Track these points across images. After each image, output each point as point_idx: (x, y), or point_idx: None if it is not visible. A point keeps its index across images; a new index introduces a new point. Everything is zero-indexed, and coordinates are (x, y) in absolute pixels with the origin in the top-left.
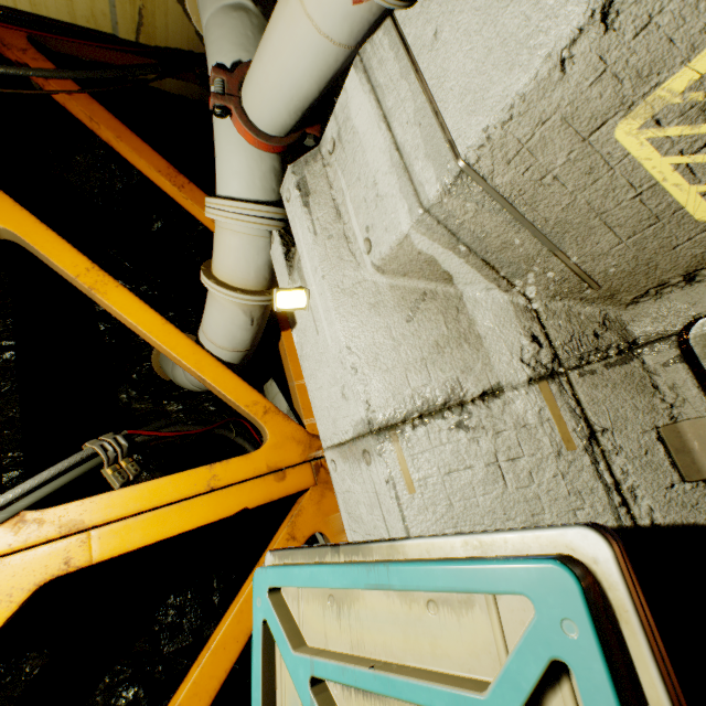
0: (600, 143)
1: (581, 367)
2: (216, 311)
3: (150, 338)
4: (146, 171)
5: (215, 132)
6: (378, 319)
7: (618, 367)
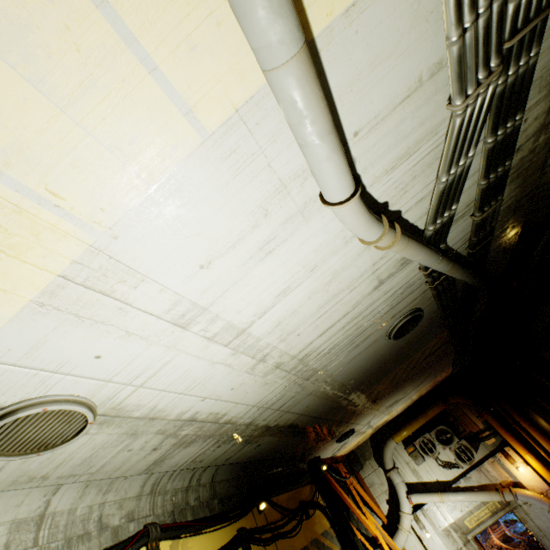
0: (463, 521)
1: (466, 543)
2: (404, 537)
3: (394, 546)
4: (363, 495)
5: (403, 500)
6: (444, 538)
7: (469, 542)
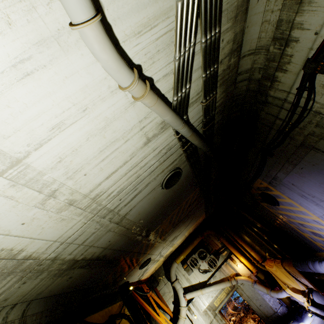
0: (213, 303)
1: (215, 316)
2: (182, 322)
3: None
4: (159, 302)
5: (182, 299)
6: (204, 316)
7: (216, 315)
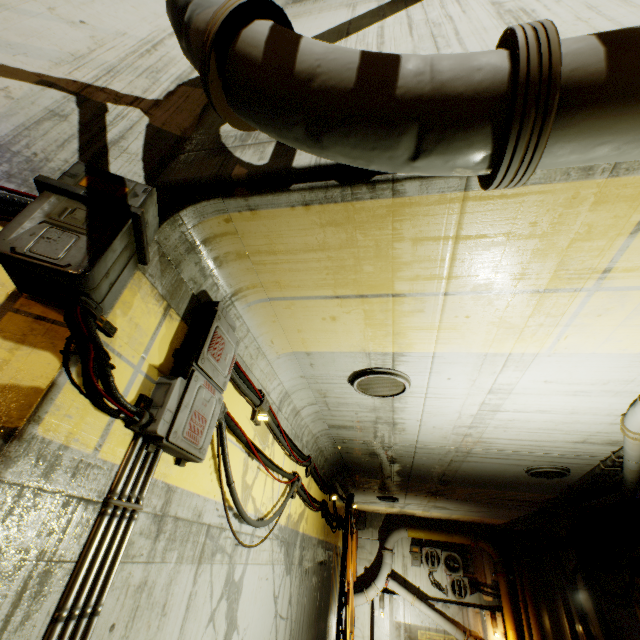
0: (417, 630)
1: None
2: (363, 600)
3: (352, 599)
4: (353, 548)
5: (382, 578)
6: (393, 627)
7: None
